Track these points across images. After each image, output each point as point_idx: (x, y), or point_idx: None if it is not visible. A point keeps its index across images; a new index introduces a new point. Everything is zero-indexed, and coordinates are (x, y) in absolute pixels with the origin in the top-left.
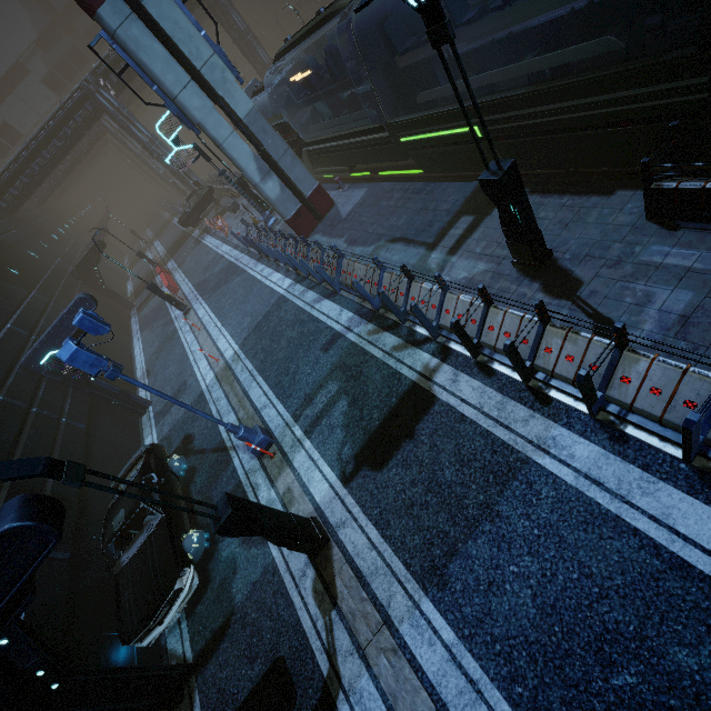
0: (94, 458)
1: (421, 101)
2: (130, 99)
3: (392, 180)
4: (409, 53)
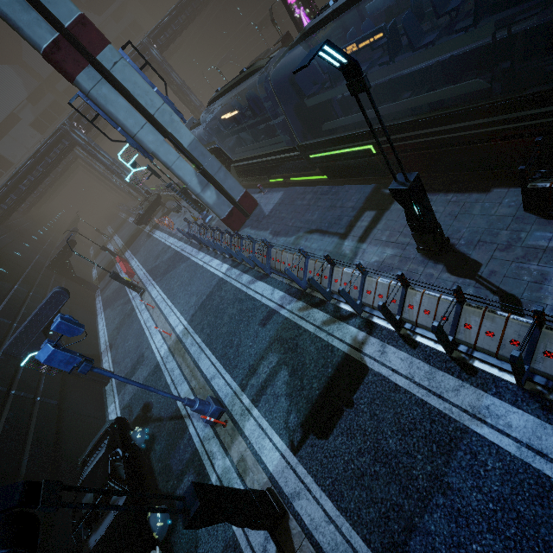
0: (65, 432)
1: (325, 129)
2: (96, 134)
3: (301, 184)
4: (315, 96)
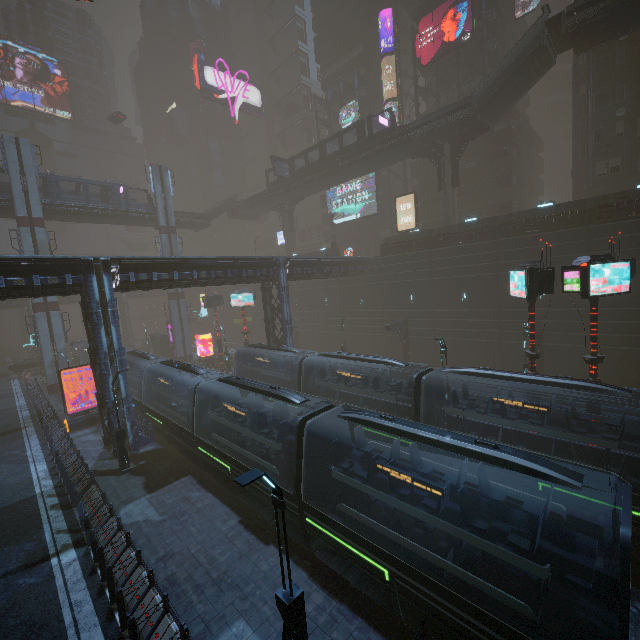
0: None
1: None
2: None
3: None
4: None
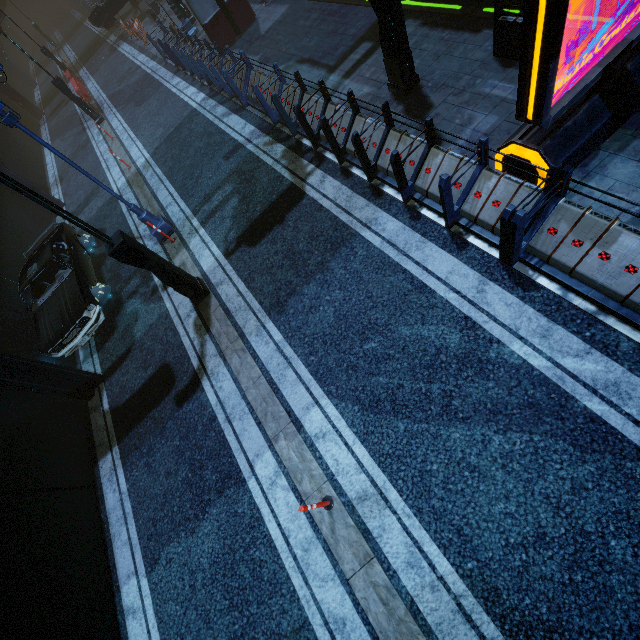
0: (8, 236)
1: None
2: None
3: None
4: None
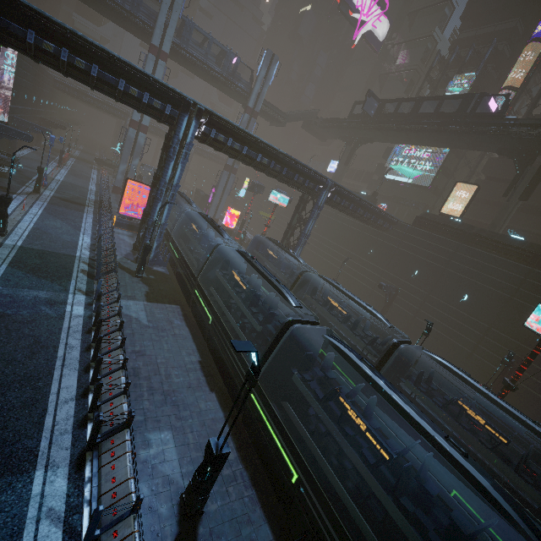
0: None
1: None
2: None
3: None
4: None
